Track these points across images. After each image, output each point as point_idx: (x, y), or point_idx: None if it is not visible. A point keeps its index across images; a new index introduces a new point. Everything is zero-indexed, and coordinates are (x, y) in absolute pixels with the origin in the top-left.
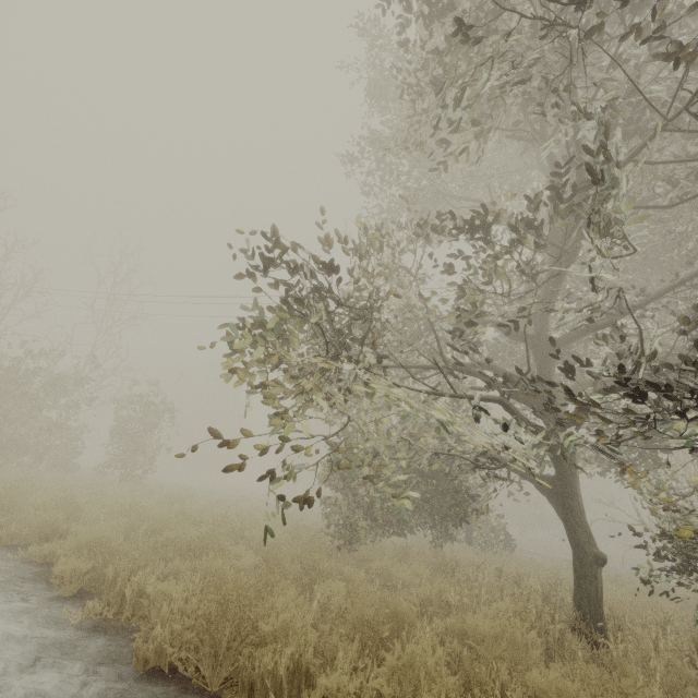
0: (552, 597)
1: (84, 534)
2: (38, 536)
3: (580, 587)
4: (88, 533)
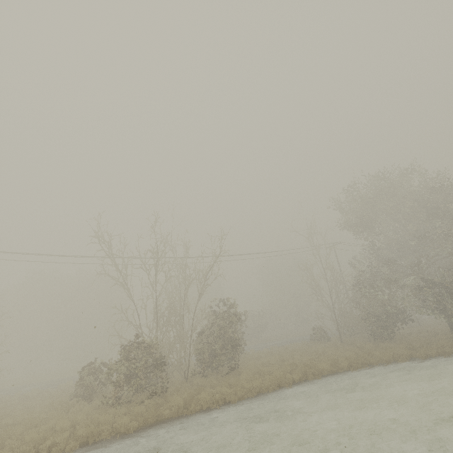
0: (437, 333)
1: (410, 350)
2: (391, 358)
3: (452, 327)
4: (407, 350)
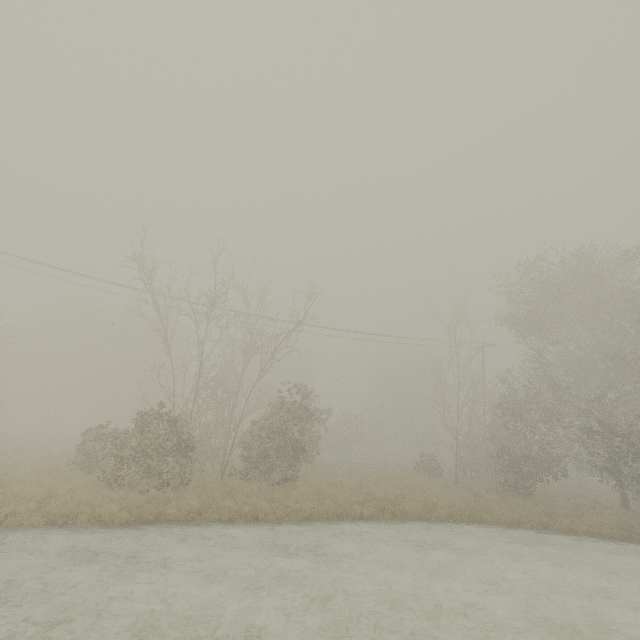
0: (600, 503)
1: (546, 517)
2: (515, 521)
3: (626, 502)
4: (543, 516)
